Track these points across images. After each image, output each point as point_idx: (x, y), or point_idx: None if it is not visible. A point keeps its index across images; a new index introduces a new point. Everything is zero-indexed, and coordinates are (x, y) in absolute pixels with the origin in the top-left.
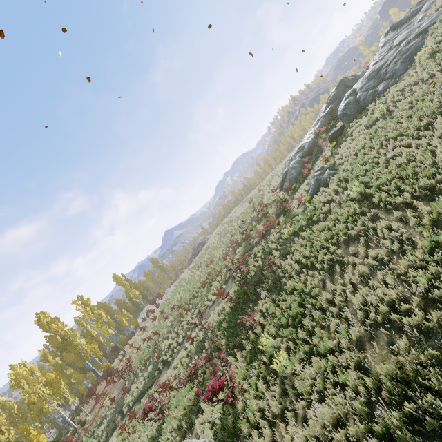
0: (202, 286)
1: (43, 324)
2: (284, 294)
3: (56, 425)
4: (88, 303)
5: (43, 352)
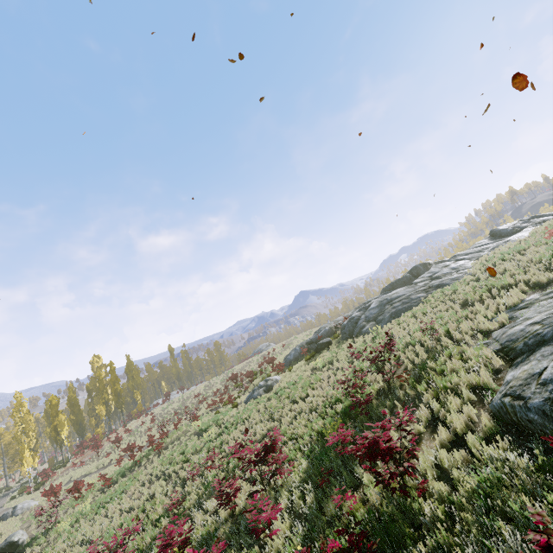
0: (174, 415)
1: (94, 366)
2: (131, 480)
3: (70, 448)
4: (131, 365)
5: (89, 386)
